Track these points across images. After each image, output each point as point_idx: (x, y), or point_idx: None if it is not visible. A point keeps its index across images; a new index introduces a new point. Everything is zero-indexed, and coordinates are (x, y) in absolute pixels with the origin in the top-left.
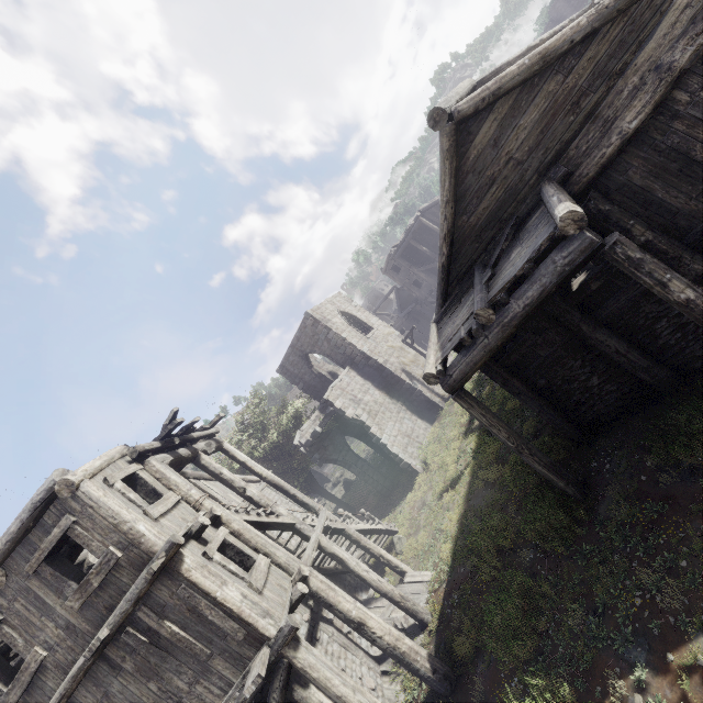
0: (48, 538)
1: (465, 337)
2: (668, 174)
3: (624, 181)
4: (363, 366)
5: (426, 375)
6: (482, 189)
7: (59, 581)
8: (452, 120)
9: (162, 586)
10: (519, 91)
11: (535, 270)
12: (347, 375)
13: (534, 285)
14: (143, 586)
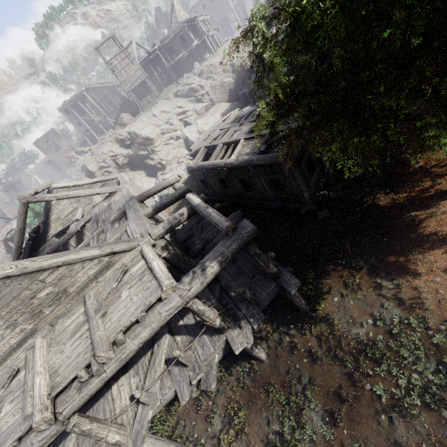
0: None
1: None
2: None
3: None
4: None
5: None
6: None
7: None
8: None
9: None
10: None
11: None
12: None
13: None
14: None
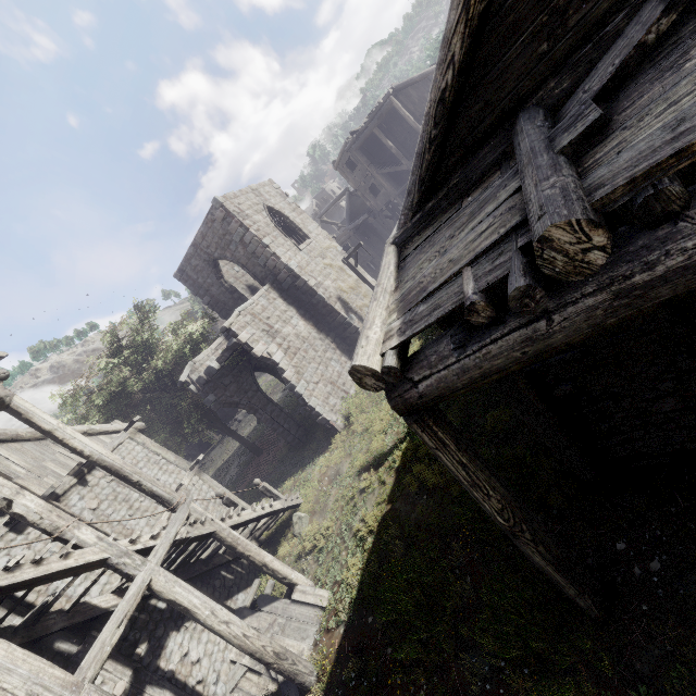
0: None
1: (477, 302)
2: None
3: None
4: (288, 286)
5: (358, 368)
6: None
7: None
8: None
9: None
10: None
11: None
12: (265, 296)
13: None
14: None
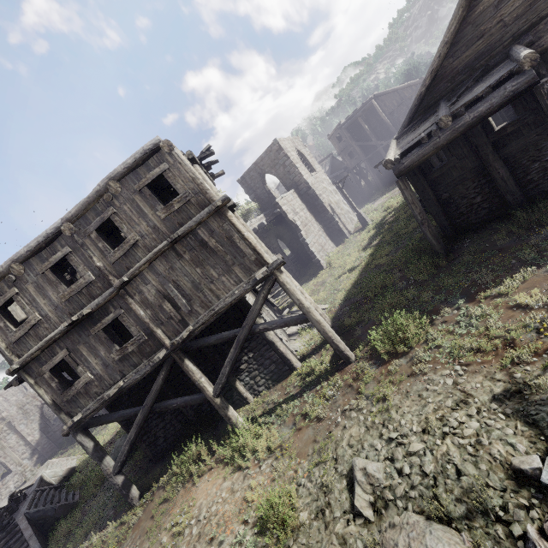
0: (152, 173)
1: (424, 136)
2: None
3: None
4: (303, 193)
5: (387, 161)
6: (473, 40)
7: (154, 200)
8: None
9: (214, 220)
10: None
11: (490, 94)
12: (292, 194)
13: (486, 103)
14: (205, 216)
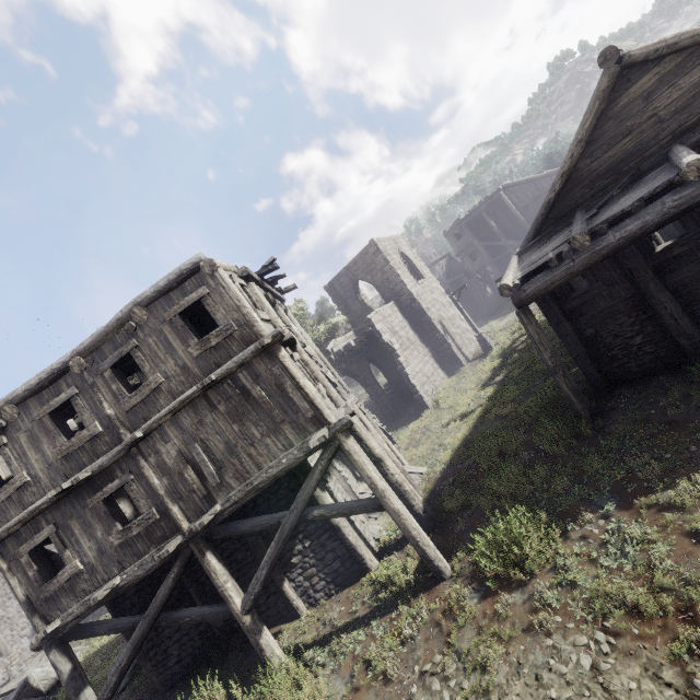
0: (187, 299)
1: (553, 258)
2: None
3: None
4: (406, 306)
5: (503, 286)
6: (616, 137)
7: (186, 333)
8: (619, 63)
9: (261, 361)
10: (691, 52)
11: (642, 209)
12: (391, 308)
13: (637, 220)
14: (249, 355)
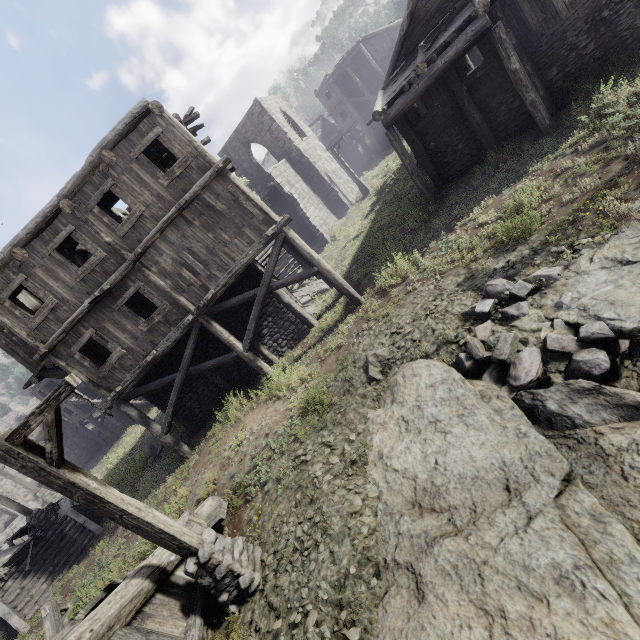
0: (146, 138)
1: (405, 85)
2: (534, 1)
3: (514, 0)
4: (296, 162)
5: (375, 112)
6: None
7: (153, 168)
8: None
9: (218, 183)
10: None
11: (456, 39)
12: (284, 164)
13: (453, 48)
14: (208, 179)
